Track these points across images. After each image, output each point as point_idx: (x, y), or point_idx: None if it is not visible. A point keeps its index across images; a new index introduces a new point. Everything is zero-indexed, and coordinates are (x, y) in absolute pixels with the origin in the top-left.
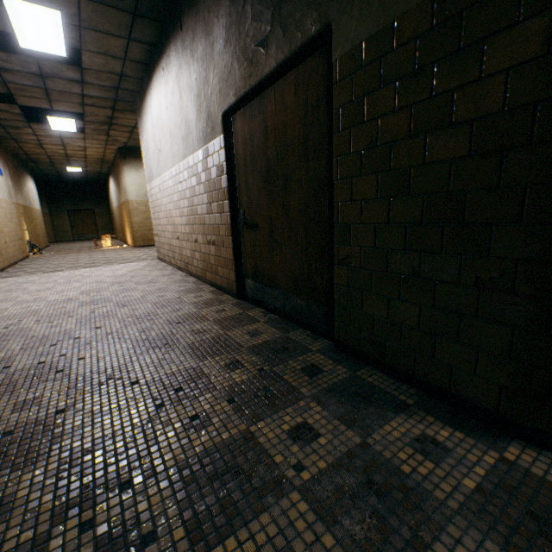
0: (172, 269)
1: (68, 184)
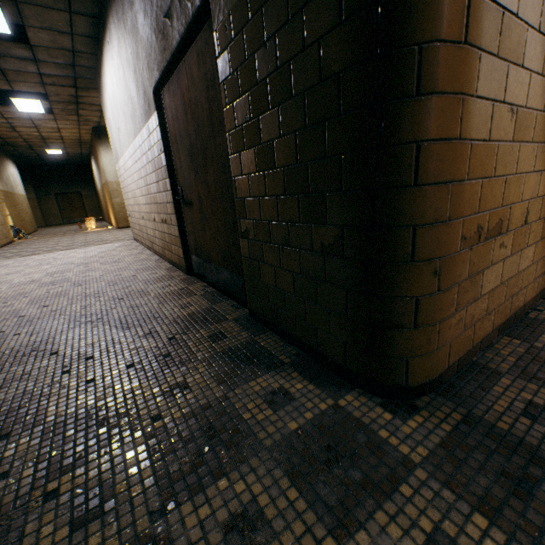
0: (143, 249)
1: (52, 167)
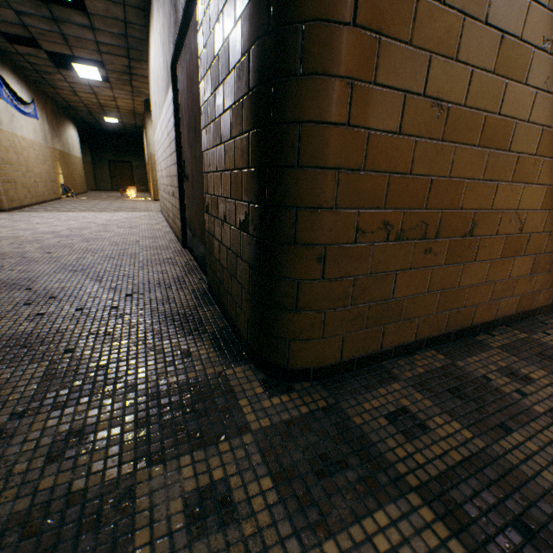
0: (162, 220)
1: (110, 135)
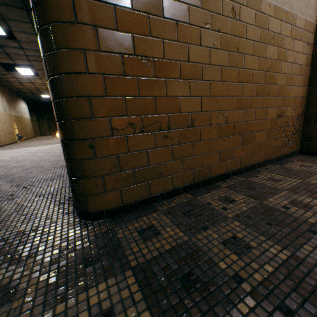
0: None
1: (47, 104)
